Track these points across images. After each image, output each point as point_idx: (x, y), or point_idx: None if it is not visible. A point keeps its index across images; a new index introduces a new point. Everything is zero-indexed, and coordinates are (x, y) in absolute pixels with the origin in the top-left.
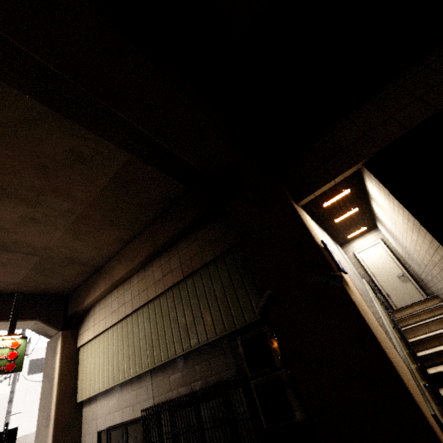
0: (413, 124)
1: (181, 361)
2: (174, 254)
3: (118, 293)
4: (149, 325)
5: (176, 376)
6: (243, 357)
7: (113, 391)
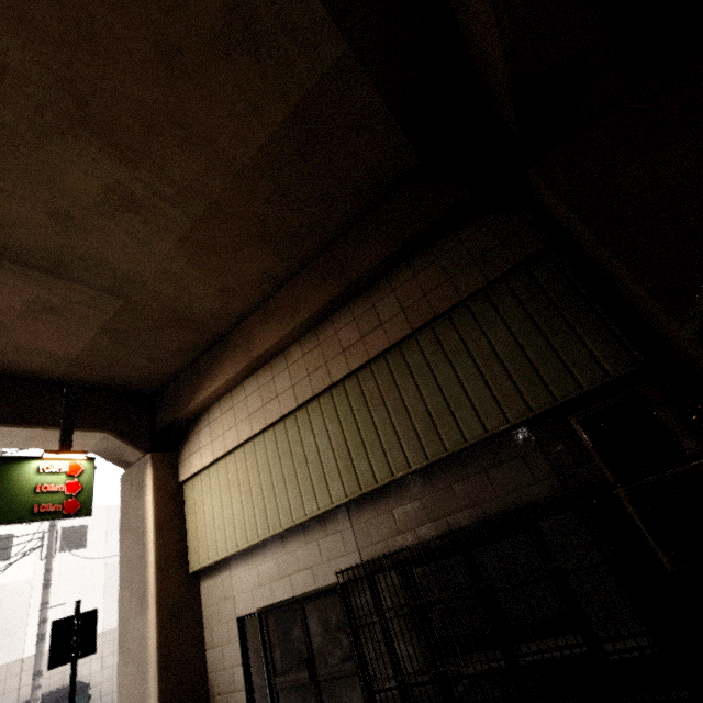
0: None
1: (418, 481)
2: (383, 294)
3: (259, 381)
4: (339, 426)
5: (409, 507)
6: (593, 448)
7: (265, 548)
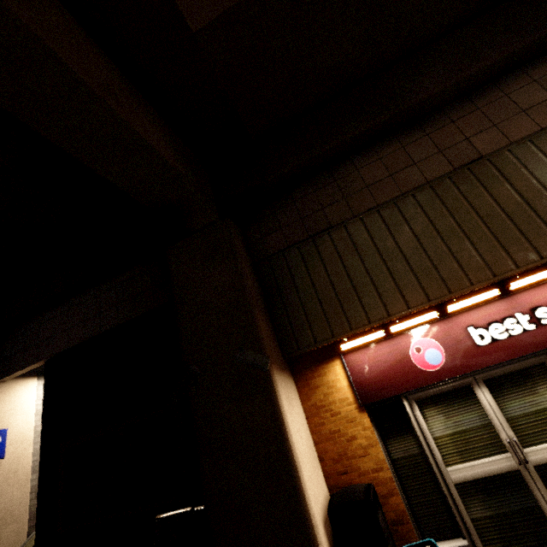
0: (72, 344)
1: None
2: None
3: None
4: None
5: None
6: None
7: None
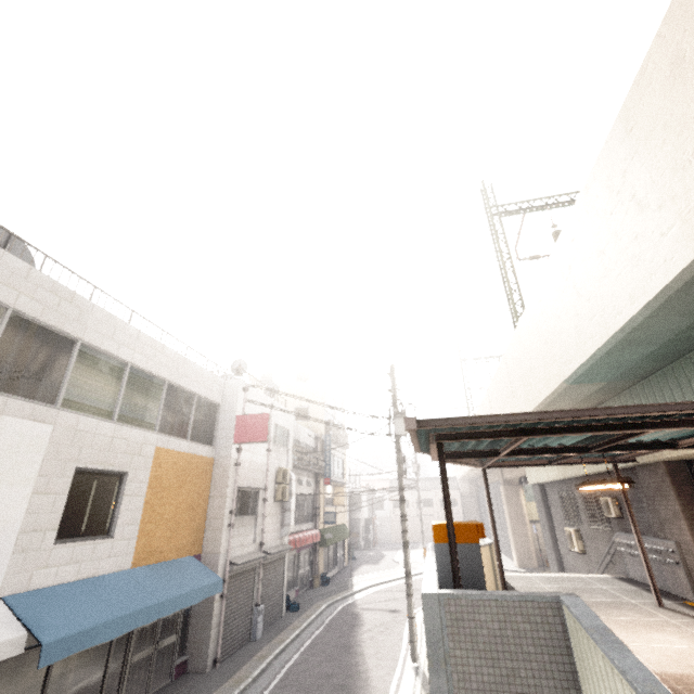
0: None
1: None
2: None
3: None
4: None
5: None
6: None
7: None
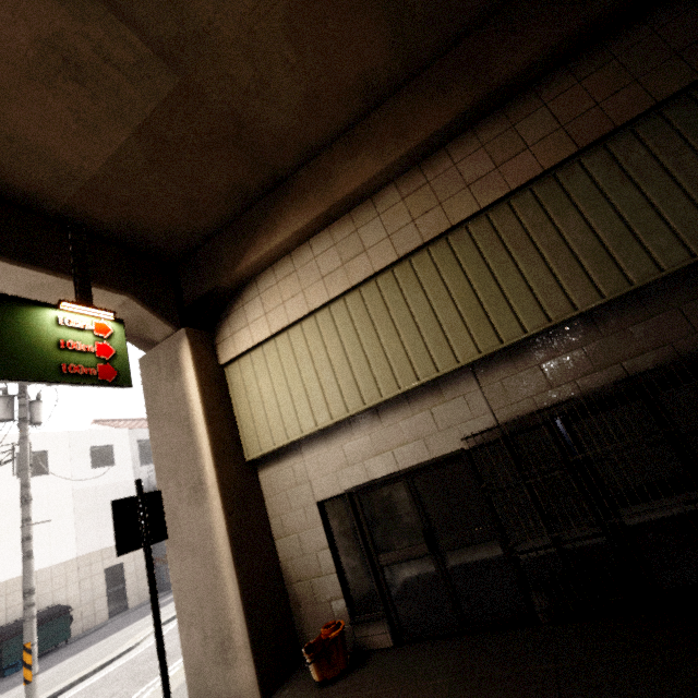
0: None
1: (577, 328)
2: (528, 111)
3: (334, 236)
4: (462, 275)
5: (565, 358)
6: None
7: (352, 425)
